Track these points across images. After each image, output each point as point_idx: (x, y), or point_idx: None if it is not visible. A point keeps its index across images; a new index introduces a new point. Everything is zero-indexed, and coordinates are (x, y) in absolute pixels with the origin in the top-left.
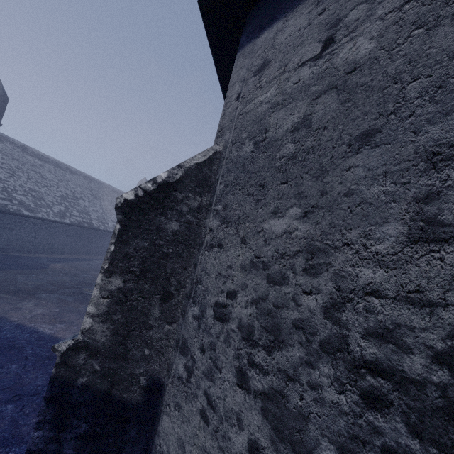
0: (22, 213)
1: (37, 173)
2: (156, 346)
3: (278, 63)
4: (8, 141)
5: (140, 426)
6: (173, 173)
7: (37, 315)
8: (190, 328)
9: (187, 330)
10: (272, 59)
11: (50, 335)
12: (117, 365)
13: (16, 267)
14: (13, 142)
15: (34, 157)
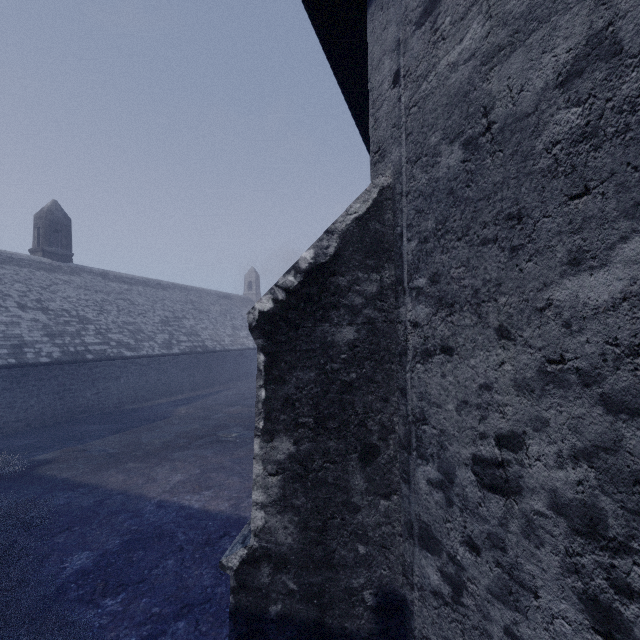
0: (124, 356)
1: (127, 301)
2: (374, 538)
3: None
4: (86, 272)
5: None
6: (322, 247)
7: (177, 483)
8: (429, 503)
9: (424, 508)
10: None
11: (200, 509)
12: (321, 578)
13: (136, 424)
14: (90, 272)
15: (118, 283)
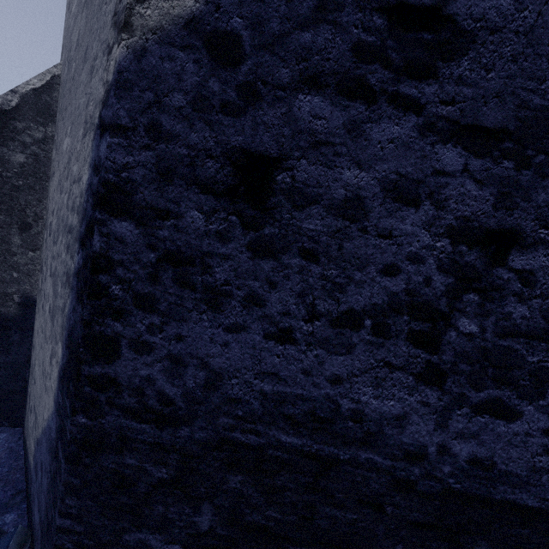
0: None
1: None
2: (23, 270)
3: None
4: None
5: (22, 333)
6: (7, 99)
7: None
8: (44, 250)
9: (43, 253)
10: None
11: None
12: None
13: None
14: None
15: None
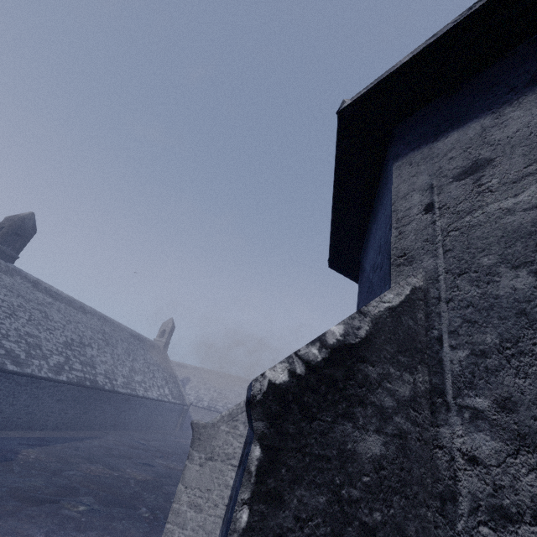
0: (5, 368)
1: (43, 313)
2: None
3: (520, 158)
4: (20, 275)
5: None
6: (353, 326)
7: None
8: None
9: None
10: (498, 156)
11: None
12: None
13: None
14: (25, 277)
15: (44, 294)
